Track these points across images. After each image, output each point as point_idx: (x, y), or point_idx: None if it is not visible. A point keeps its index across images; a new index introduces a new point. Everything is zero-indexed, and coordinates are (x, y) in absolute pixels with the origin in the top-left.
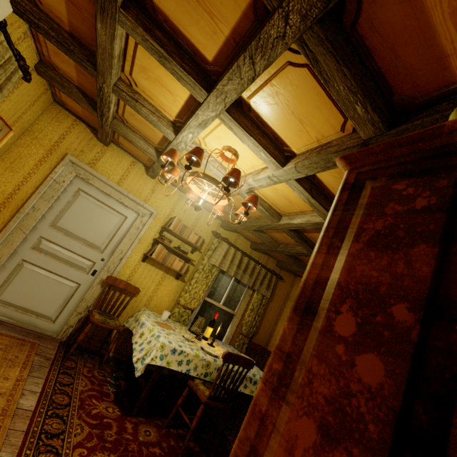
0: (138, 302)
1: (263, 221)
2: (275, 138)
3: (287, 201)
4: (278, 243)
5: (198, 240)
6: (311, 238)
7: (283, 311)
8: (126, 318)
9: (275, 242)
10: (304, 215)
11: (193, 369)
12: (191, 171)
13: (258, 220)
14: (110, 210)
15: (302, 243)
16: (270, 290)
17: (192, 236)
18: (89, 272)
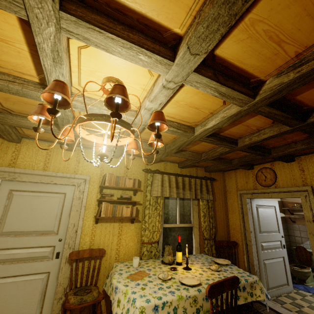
0: (109, 259)
1: (179, 141)
2: (147, 26)
3: (193, 108)
4: (199, 154)
5: (134, 183)
6: (228, 135)
7: (228, 203)
8: (104, 279)
9: (196, 154)
10: (215, 114)
11: (183, 313)
12: (59, 114)
13: (174, 142)
14: (47, 194)
15: (222, 143)
16: (210, 193)
17: (128, 182)
18: (53, 257)
